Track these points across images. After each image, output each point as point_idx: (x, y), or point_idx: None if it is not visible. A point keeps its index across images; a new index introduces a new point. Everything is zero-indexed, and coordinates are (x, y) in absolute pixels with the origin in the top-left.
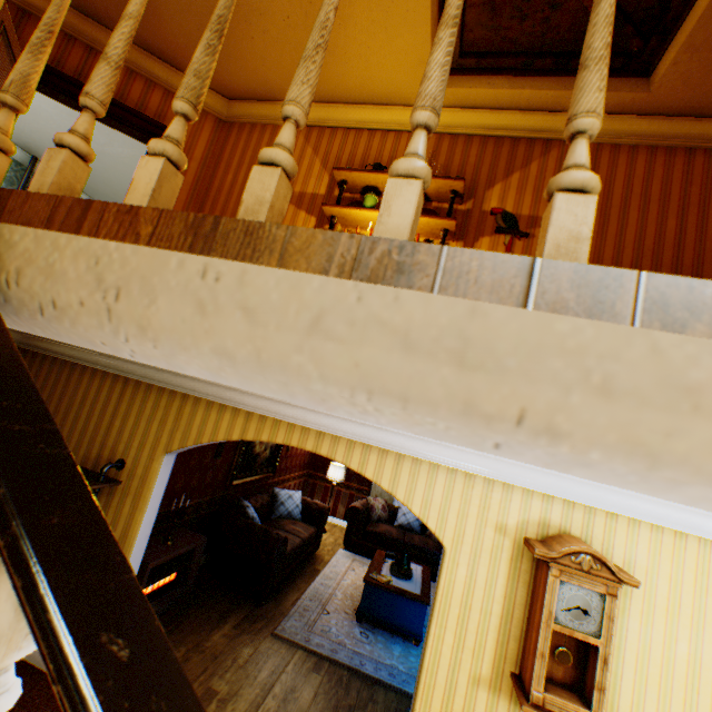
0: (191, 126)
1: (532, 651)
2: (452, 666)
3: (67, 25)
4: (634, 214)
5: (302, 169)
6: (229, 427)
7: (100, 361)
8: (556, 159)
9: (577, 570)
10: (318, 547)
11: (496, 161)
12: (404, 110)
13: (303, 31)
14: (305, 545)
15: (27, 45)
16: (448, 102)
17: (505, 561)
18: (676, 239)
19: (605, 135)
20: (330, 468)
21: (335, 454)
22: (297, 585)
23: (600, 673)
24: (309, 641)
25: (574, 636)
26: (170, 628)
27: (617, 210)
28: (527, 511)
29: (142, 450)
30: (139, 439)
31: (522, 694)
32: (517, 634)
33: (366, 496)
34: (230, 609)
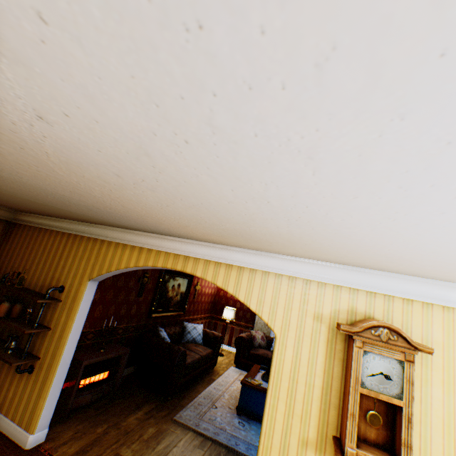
0: None
1: (345, 413)
2: (284, 431)
3: None
4: None
5: None
6: (128, 259)
7: (54, 224)
8: None
9: (377, 341)
10: (215, 365)
11: None
12: None
13: None
14: (203, 360)
15: None
16: None
17: (323, 343)
18: None
19: None
20: (224, 311)
21: (196, 271)
22: (196, 388)
23: (405, 431)
24: (198, 426)
25: (383, 402)
26: (99, 411)
27: None
28: (338, 302)
29: (75, 278)
30: (74, 272)
31: (339, 452)
32: (336, 403)
33: (250, 330)
34: (145, 401)
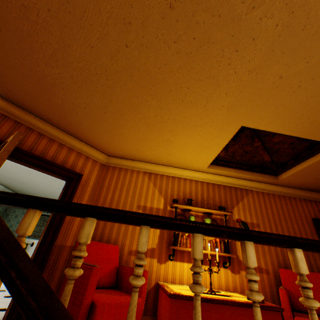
0: (89, 168)
1: None
2: None
3: (30, 123)
4: (283, 222)
5: (149, 194)
6: None
7: None
8: (251, 197)
9: None
10: None
11: (231, 196)
12: (193, 172)
13: (162, 147)
14: None
15: (2, 133)
16: (211, 172)
17: None
18: (299, 233)
19: (264, 189)
20: None
21: None
22: None
23: None
24: None
25: None
26: None
27: (278, 220)
28: None
29: None
30: None
31: None
32: None
33: None
34: None
